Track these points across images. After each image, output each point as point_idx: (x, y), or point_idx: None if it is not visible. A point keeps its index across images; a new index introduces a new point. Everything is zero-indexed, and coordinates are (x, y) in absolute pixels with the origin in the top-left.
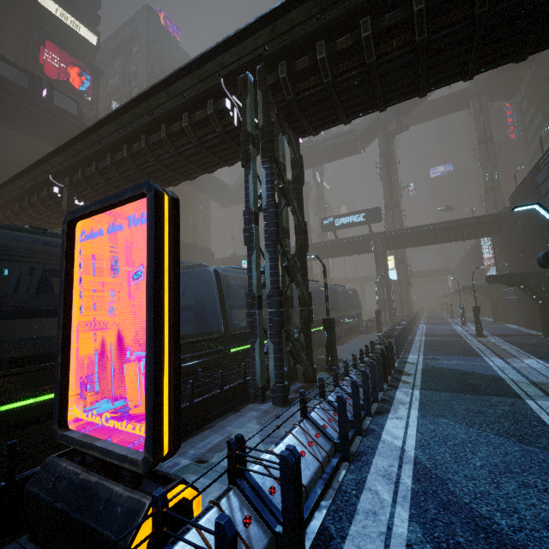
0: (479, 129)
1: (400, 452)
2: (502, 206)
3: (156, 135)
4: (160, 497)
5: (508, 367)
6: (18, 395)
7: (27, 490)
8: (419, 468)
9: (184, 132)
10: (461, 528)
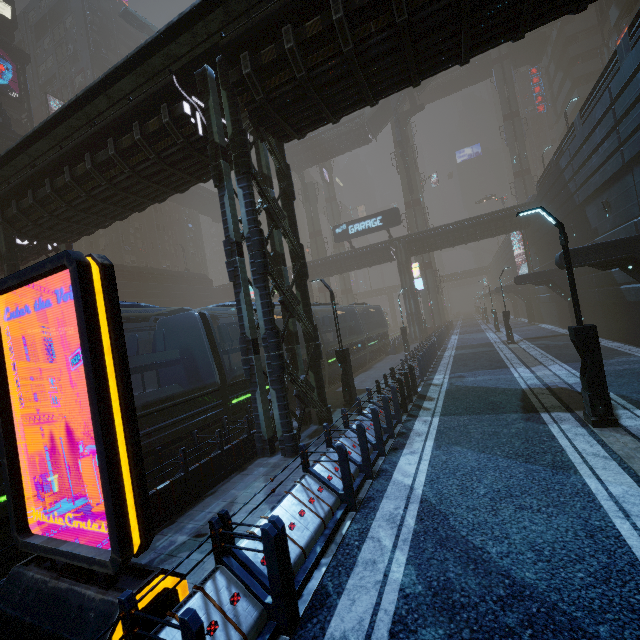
0: (503, 102)
1: (408, 491)
2: (532, 192)
3: (103, 151)
4: (127, 600)
5: (532, 377)
6: None
7: None
8: (425, 506)
9: (139, 146)
10: (454, 563)
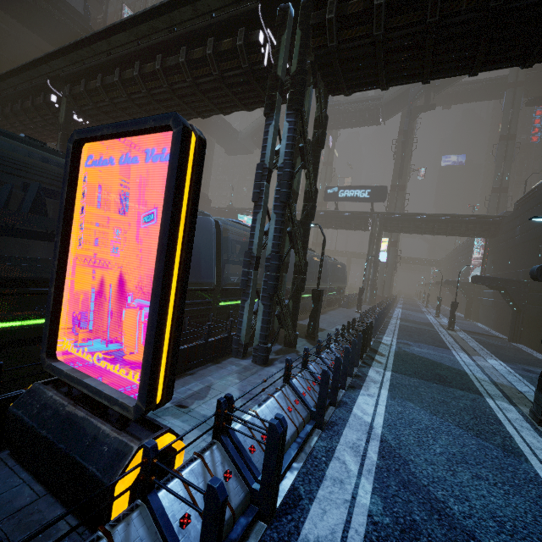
0: (504, 124)
1: (368, 428)
2: (503, 209)
3: (174, 57)
4: (152, 449)
5: (473, 364)
6: (4, 316)
7: (10, 411)
8: (385, 446)
9: (206, 61)
10: (418, 507)
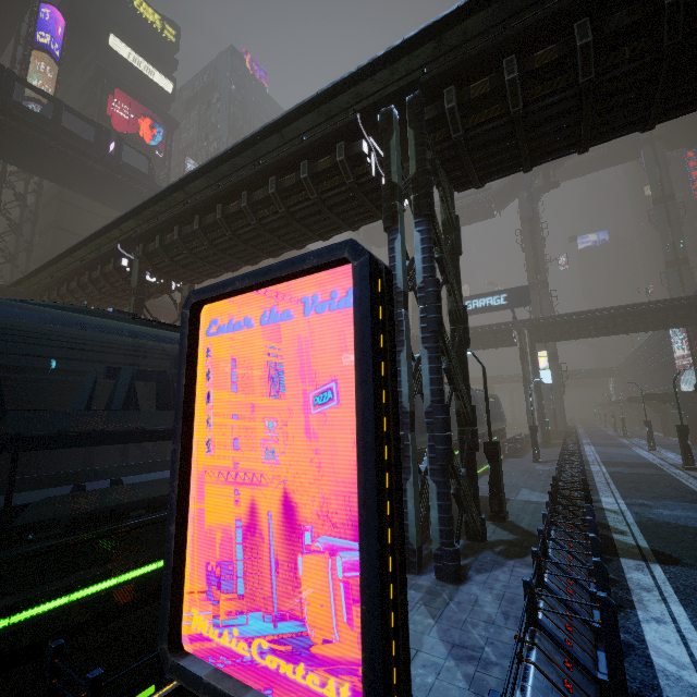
0: (654, 185)
1: None
2: (691, 285)
3: (262, 190)
4: None
5: None
6: (95, 574)
7: None
8: None
9: (300, 186)
10: None
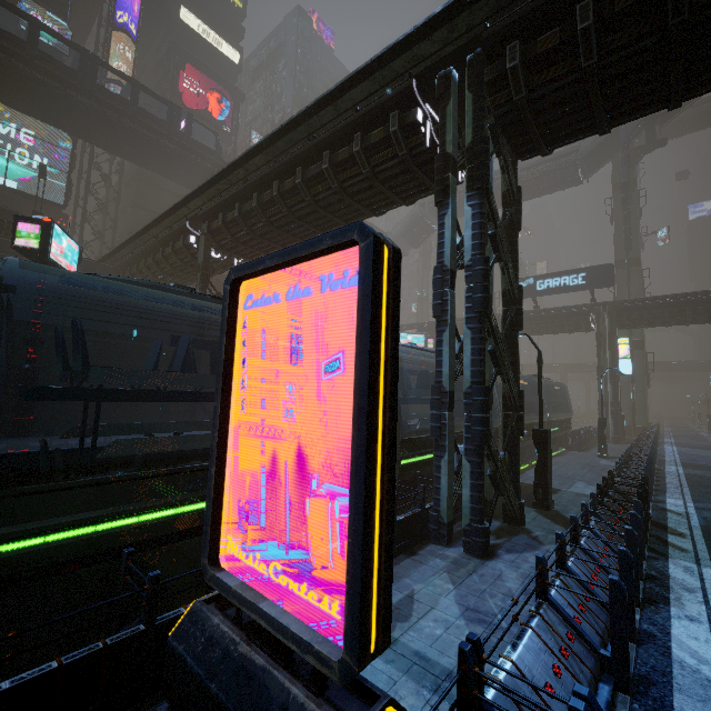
0: None
1: None
2: None
3: (316, 165)
4: None
5: None
6: (158, 503)
7: (170, 644)
8: None
9: (353, 160)
10: None
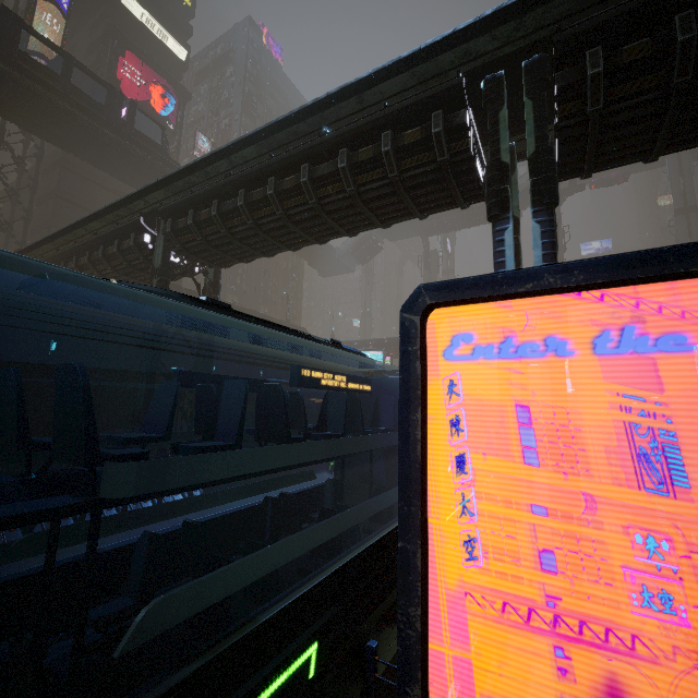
0: (677, 195)
1: None
2: None
3: (327, 164)
4: None
5: None
6: None
7: None
8: None
9: (376, 162)
10: None
